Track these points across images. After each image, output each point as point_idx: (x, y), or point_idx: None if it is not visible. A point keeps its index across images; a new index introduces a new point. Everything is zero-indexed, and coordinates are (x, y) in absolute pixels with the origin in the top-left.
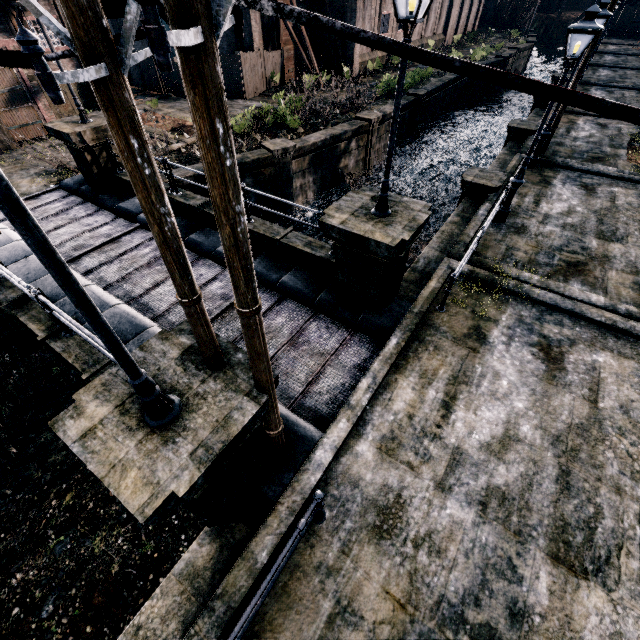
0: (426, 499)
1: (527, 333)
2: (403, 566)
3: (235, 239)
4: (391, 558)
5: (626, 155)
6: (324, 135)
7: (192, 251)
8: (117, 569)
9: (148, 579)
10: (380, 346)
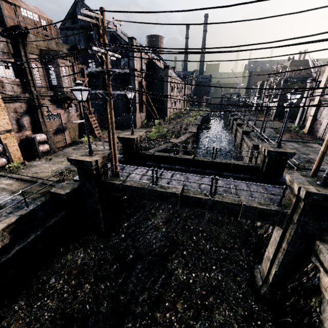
0: None
1: None
2: None
3: None
4: None
5: None
6: (185, 137)
7: (195, 173)
8: (237, 326)
9: (253, 325)
10: None
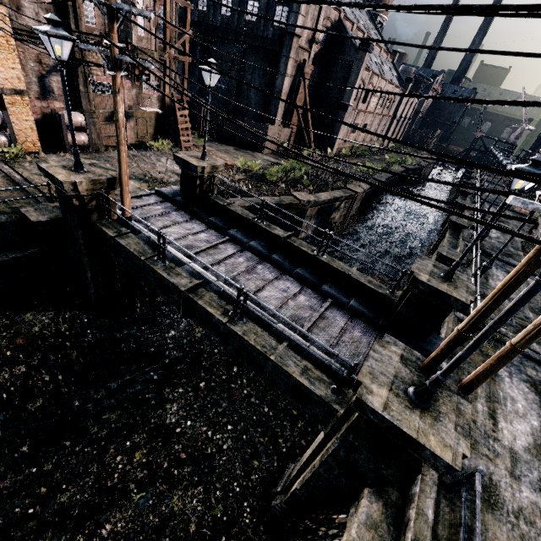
0: (508, 483)
1: (518, 372)
2: (514, 531)
3: None
4: (505, 524)
5: (524, 256)
6: (330, 196)
7: (275, 267)
8: (194, 528)
9: (221, 540)
10: None
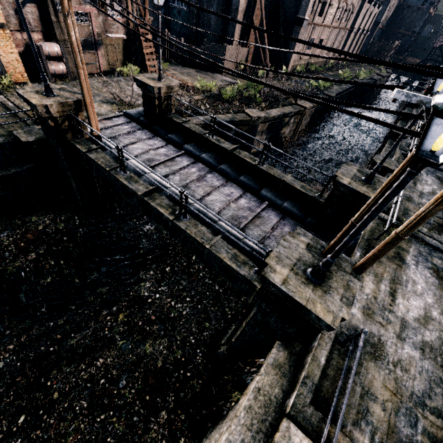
0: (393, 343)
1: (425, 261)
2: (390, 375)
3: (439, 211)
4: (383, 370)
5: None
6: (279, 112)
7: (222, 176)
8: (161, 364)
9: (180, 373)
10: (346, 255)
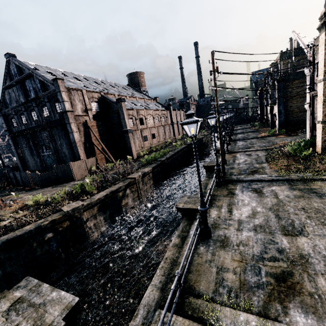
0: None
1: None
2: None
3: None
4: None
5: (267, 166)
6: (106, 192)
7: None
8: None
9: None
10: None
